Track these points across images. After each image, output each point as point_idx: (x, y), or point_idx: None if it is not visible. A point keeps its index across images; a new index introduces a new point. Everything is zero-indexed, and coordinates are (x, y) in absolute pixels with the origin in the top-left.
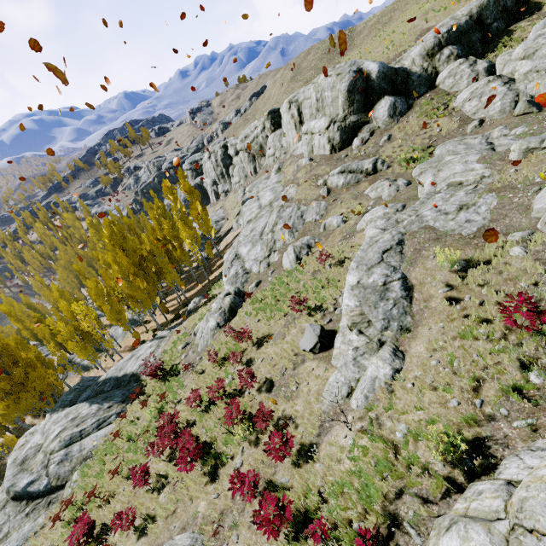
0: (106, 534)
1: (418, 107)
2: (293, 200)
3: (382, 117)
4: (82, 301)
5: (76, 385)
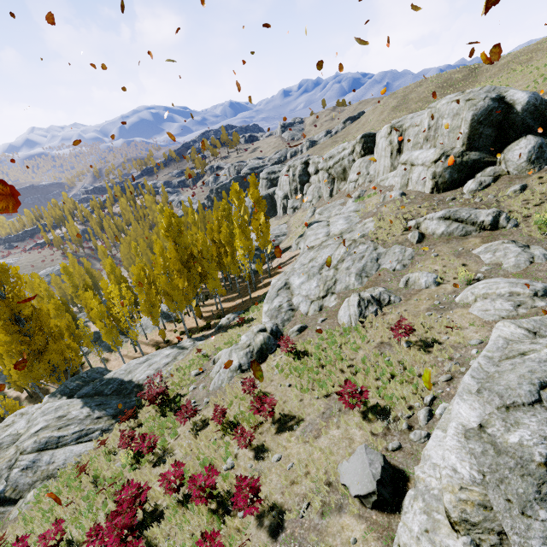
0: None
1: None
2: (369, 236)
3: (517, 160)
4: (124, 283)
5: (85, 372)
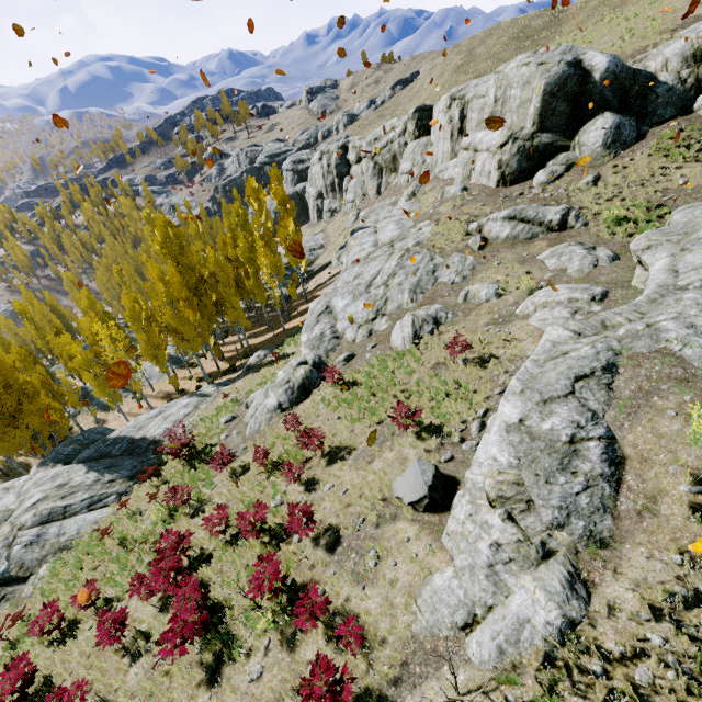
0: (45, 698)
1: (655, 138)
2: (425, 244)
3: (592, 144)
4: (112, 321)
5: (80, 434)
